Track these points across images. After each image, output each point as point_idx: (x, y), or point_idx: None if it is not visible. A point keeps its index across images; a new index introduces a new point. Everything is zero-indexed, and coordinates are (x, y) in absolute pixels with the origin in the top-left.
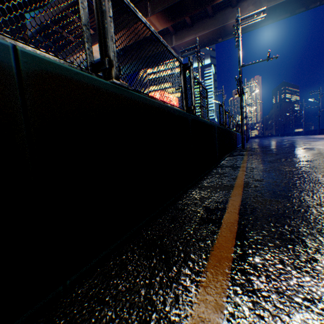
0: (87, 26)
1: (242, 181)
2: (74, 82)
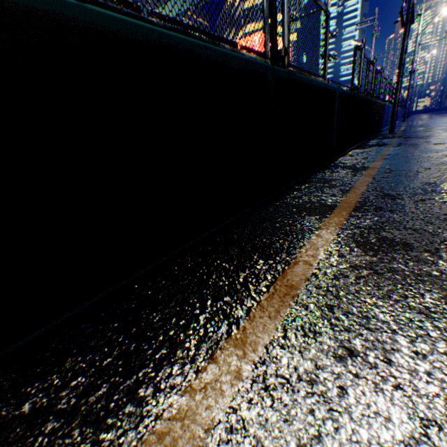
0: None
1: (357, 197)
2: None
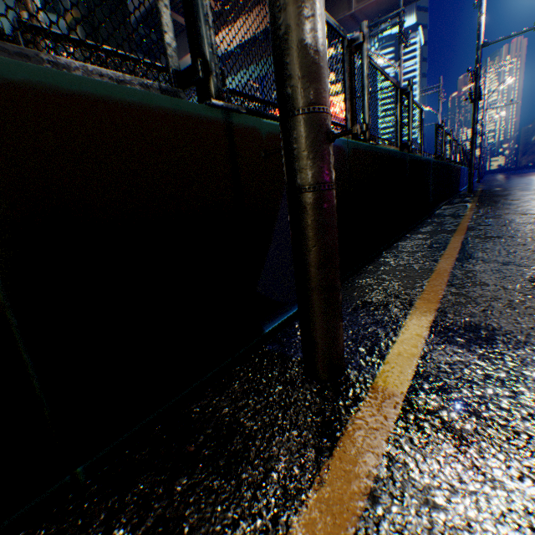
0: (348, 99)
1: (465, 227)
2: (358, 151)
